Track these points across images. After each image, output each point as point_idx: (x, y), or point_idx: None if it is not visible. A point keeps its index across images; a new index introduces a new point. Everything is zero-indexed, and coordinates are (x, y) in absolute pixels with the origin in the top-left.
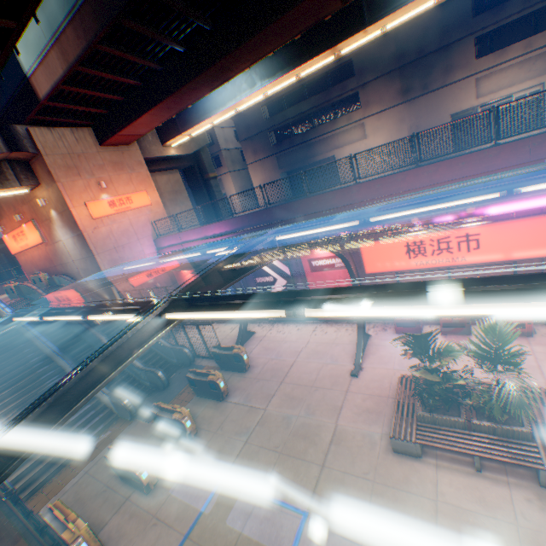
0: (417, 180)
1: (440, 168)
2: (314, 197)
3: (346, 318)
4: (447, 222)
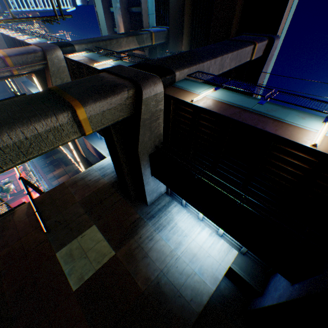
0: (41, 173)
1: (44, 174)
2: (37, 161)
3: (0, 178)
4: (32, 180)
